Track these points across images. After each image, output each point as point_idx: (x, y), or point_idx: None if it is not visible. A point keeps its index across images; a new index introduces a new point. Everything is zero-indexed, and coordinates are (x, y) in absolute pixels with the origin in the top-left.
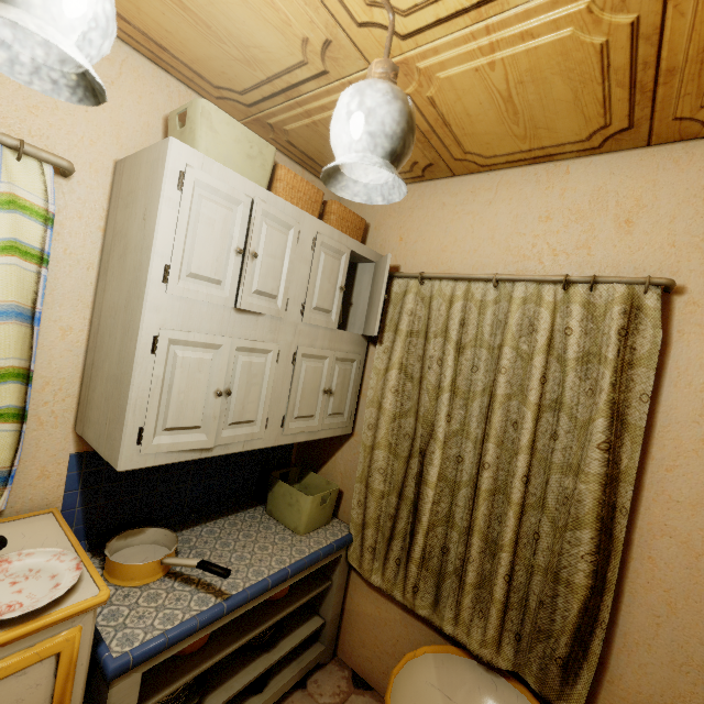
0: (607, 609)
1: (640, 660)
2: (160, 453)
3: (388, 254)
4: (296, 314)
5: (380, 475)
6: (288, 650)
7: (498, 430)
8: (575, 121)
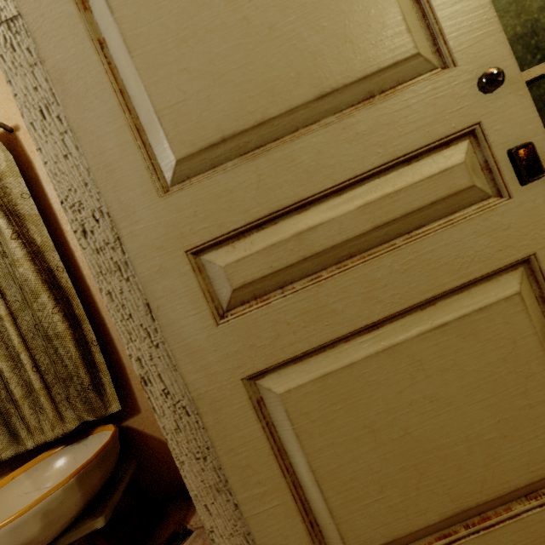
0: (91, 332)
1: None
2: None
3: None
4: None
5: None
6: None
7: None
8: None
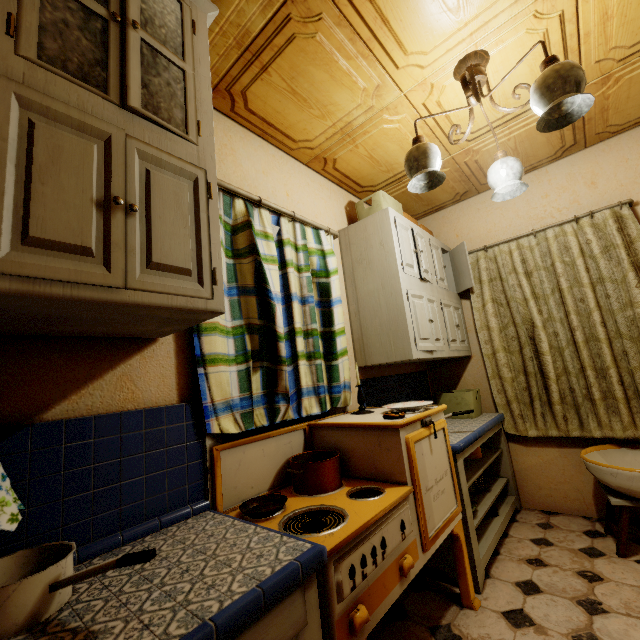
0: None
1: None
2: (421, 352)
3: (463, 241)
4: (435, 282)
5: (505, 368)
6: (500, 490)
7: (573, 307)
8: (548, 149)
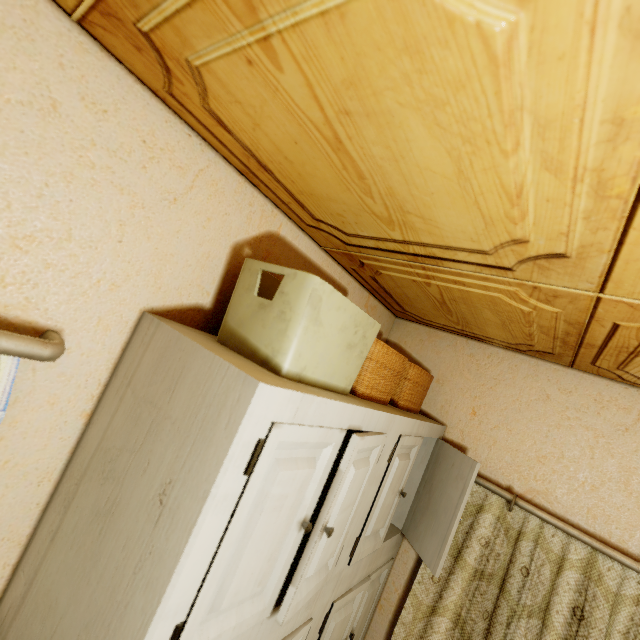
0: None
1: None
2: None
3: (477, 463)
4: (345, 557)
5: None
6: None
7: None
8: None
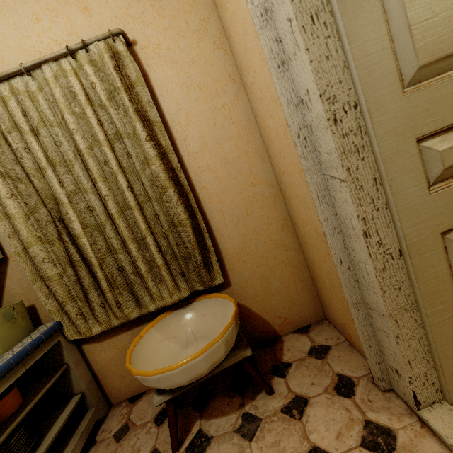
0: (202, 222)
1: (227, 235)
2: None
3: None
4: None
5: (47, 264)
6: (55, 435)
7: (98, 172)
8: None
